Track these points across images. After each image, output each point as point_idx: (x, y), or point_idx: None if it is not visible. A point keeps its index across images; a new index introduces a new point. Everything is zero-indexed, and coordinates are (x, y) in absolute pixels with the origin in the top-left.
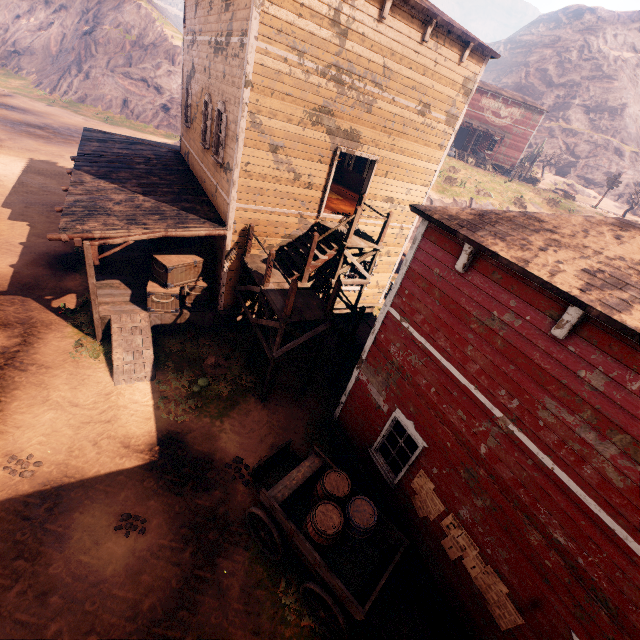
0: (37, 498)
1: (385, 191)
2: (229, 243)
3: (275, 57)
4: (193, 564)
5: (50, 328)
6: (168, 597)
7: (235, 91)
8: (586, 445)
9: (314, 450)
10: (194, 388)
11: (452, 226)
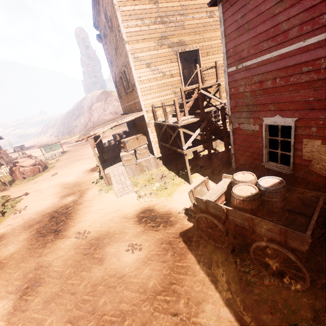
0: (89, 245)
1: (211, 63)
2: (146, 118)
3: (132, 26)
4: (173, 260)
5: (89, 189)
6: (162, 279)
7: (124, 52)
8: None
9: (223, 176)
10: (153, 188)
11: None
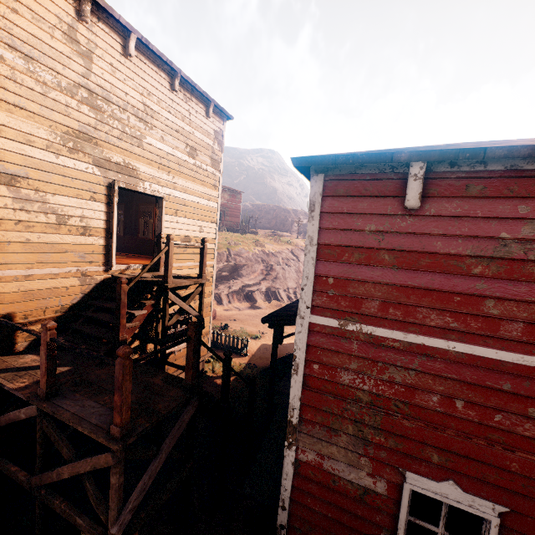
0: None
1: (180, 230)
2: None
3: None
4: None
5: None
6: None
7: None
8: None
9: None
10: None
11: (380, 152)
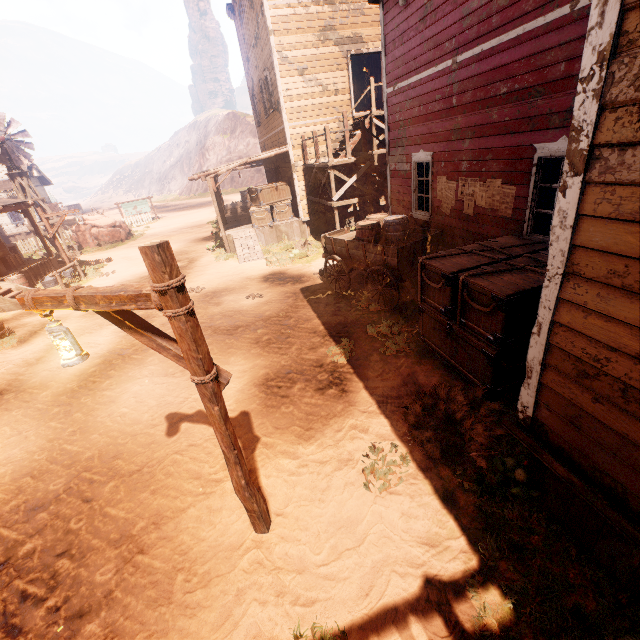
0: (204, 296)
1: None
2: (292, 158)
3: (282, 7)
4: (294, 302)
5: (202, 257)
6: (279, 311)
7: (267, 48)
8: (487, 6)
9: None
10: (289, 255)
11: None
